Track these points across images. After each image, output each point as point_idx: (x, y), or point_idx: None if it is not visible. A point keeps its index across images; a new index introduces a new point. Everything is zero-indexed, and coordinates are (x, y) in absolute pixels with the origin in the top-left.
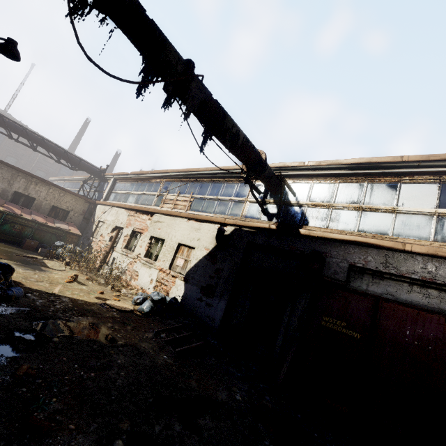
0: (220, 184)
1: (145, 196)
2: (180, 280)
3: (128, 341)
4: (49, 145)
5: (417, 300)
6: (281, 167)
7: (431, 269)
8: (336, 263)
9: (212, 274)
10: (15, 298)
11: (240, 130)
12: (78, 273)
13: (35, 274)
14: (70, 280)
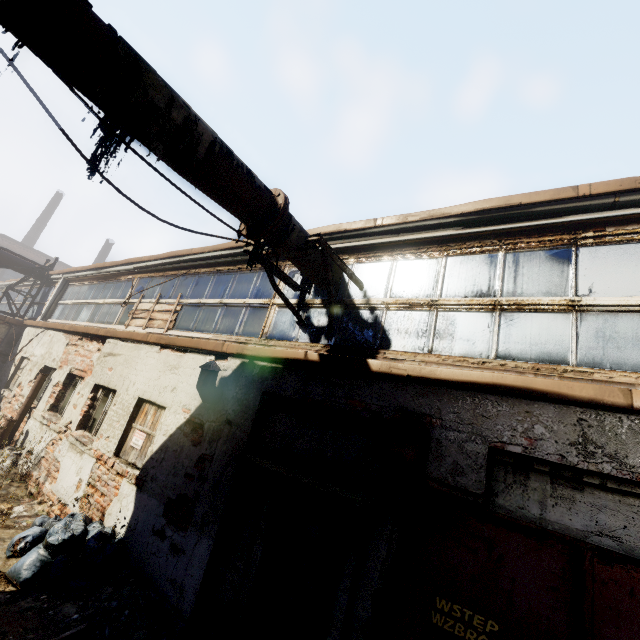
0: (228, 276)
1: (107, 306)
2: (129, 483)
3: None
4: None
5: None
6: (332, 234)
7: None
8: (458, 442)
9: (190, 469)
10: None
11: (198, 122)
12: None
13: None
14: None
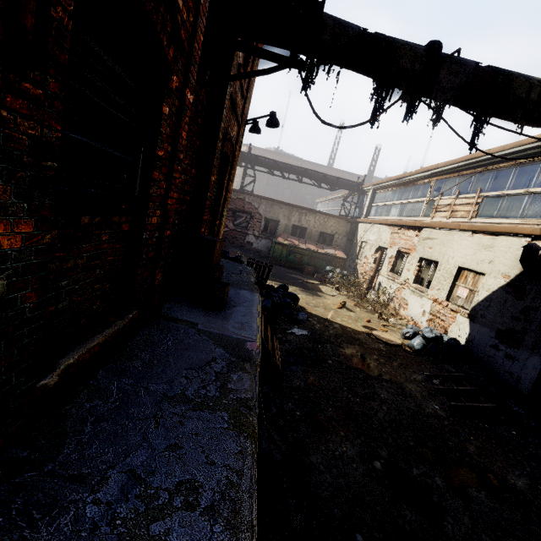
0: (533, 166)
1: (411, 205)
2: (462, 316)
3: (393, 378)
4: (310, 173)
5: None
6: None
7: None
8: None
9: (515, 314)
10: (302, 321)
11: None
12: (346, 299)
13: (313, 300)
14: (340, 306)
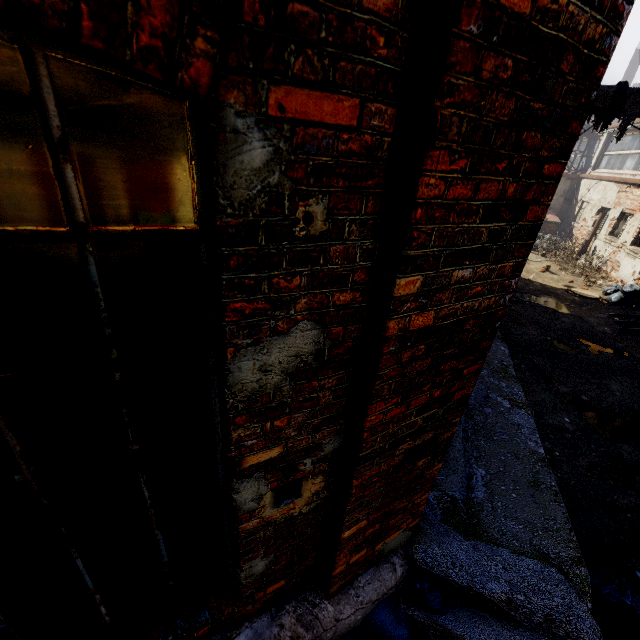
0: None
1: None
2: None
3: (577, 314)
4: None
5: None
6: None
7: None
8: None
9: None
10: None
11: None
12: (552, 264)
13: None
14: (543, 270)
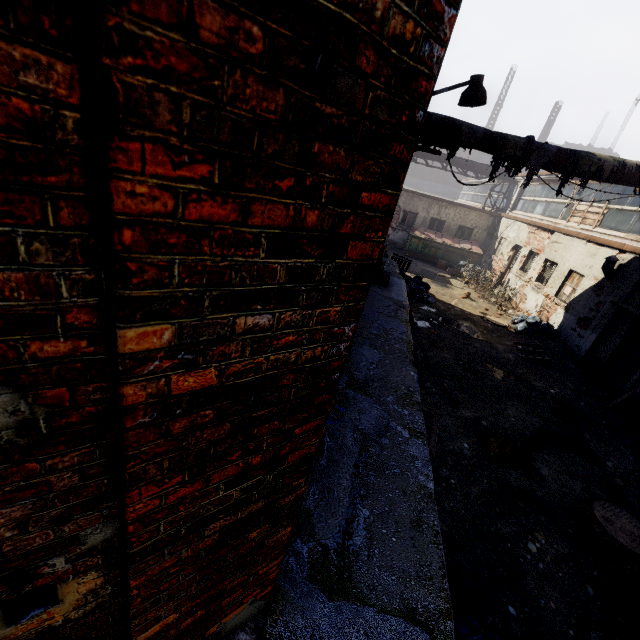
0: None
1: (554, 205)
2: (560, 309)
3: (488, 341)
4: (456, 161)
5: None
6: None
7: None
8: None
9: (592, 306)
10: (431, 303)
11: (604, 164)
12: (472, 291)
13: (442, 290)
14: (464, 297)
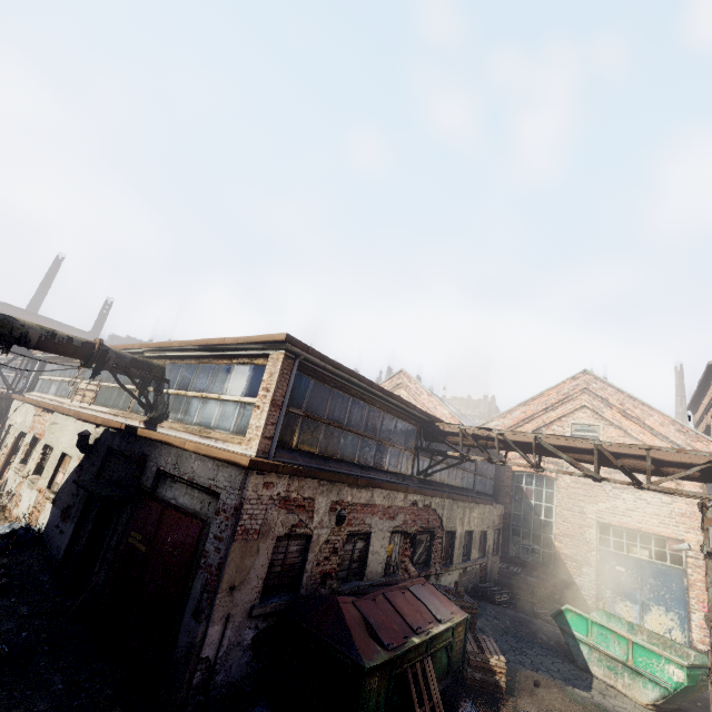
0: None
1: (65, 384)
2: (50, 503)
3: None
4: None
5: (187, 502)
6: (160, 347)
7: (195, 468)
8: (151, 467)
9: (74, 491)
10: None
11: (30, 331)
12: None
13: None
14: None
